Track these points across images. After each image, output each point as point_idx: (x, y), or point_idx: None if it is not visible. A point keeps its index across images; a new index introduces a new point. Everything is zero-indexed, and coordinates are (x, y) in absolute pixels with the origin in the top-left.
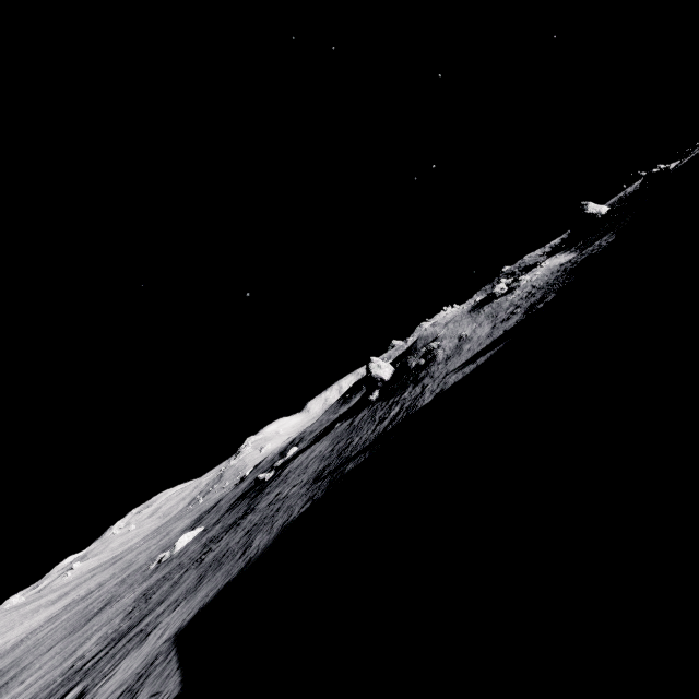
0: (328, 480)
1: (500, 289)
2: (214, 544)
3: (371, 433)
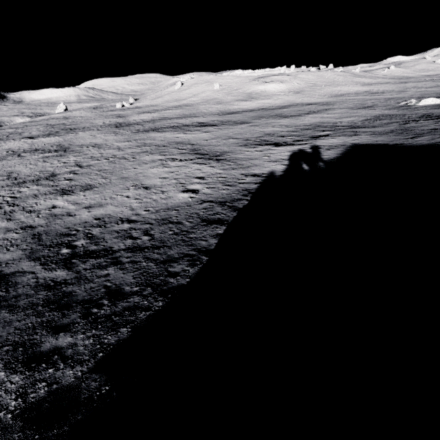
0: None
1: None
2: (423, 120)
3: None
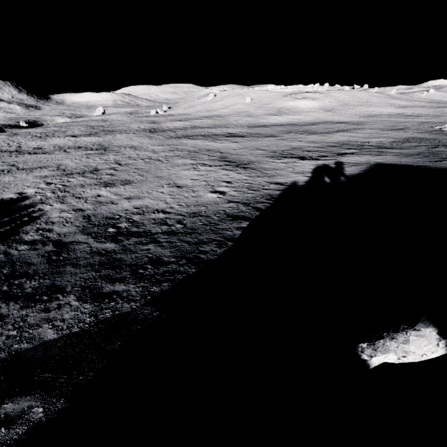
0: None
1: None
2: None
3: None
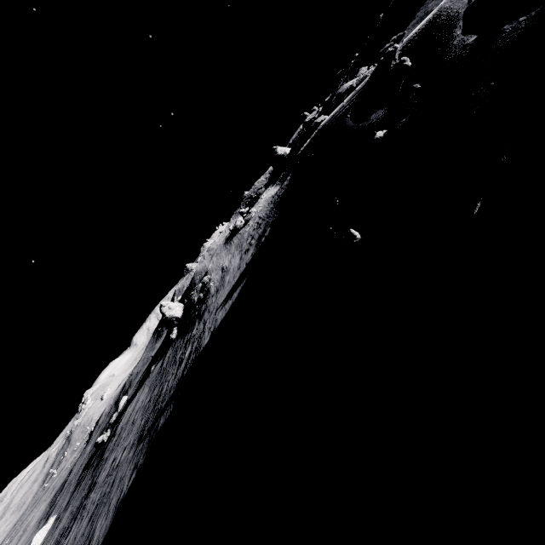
0: (147, 440)
1: (240, 223)
2: (64, 539)
3: (174, 378)
